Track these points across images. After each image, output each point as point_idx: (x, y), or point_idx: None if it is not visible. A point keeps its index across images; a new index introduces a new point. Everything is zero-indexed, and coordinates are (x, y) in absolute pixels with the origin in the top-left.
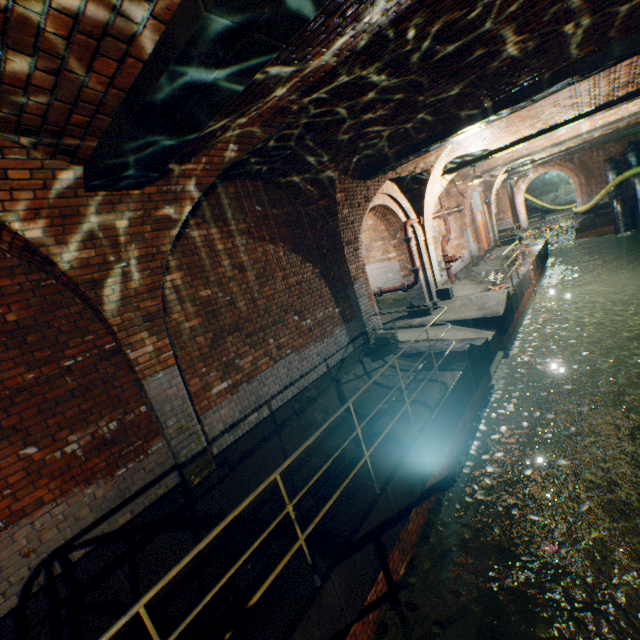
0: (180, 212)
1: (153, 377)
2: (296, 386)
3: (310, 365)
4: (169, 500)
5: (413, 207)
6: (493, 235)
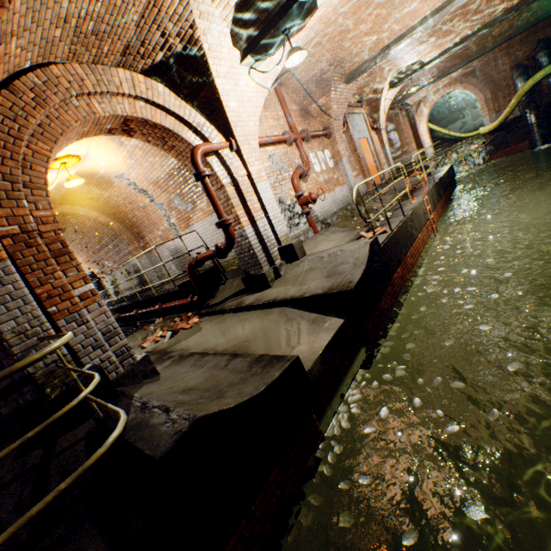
0: None
1: None
2: None
3: None
4: None
5: (216, 123)
6: (389, 166)
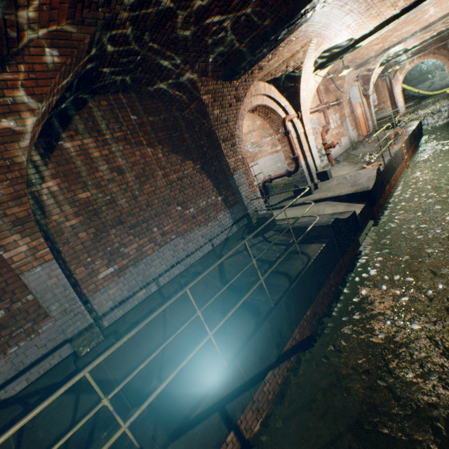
0: (23, 124)
1: (31, 272)
2: (183, 264)
3: (195, 246)
4: (61, 368)
5: (291, 104)
6: (372, 122)
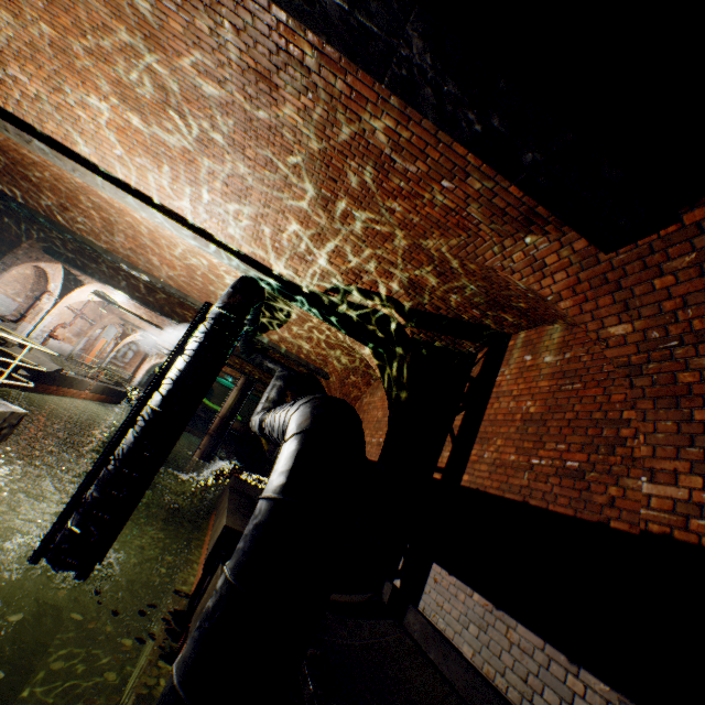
0: None
1: None
2: None
3: None
4: None
5: (63, 290)
6: (104, 362)
